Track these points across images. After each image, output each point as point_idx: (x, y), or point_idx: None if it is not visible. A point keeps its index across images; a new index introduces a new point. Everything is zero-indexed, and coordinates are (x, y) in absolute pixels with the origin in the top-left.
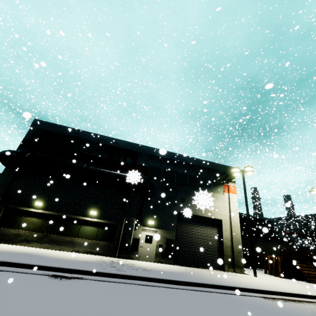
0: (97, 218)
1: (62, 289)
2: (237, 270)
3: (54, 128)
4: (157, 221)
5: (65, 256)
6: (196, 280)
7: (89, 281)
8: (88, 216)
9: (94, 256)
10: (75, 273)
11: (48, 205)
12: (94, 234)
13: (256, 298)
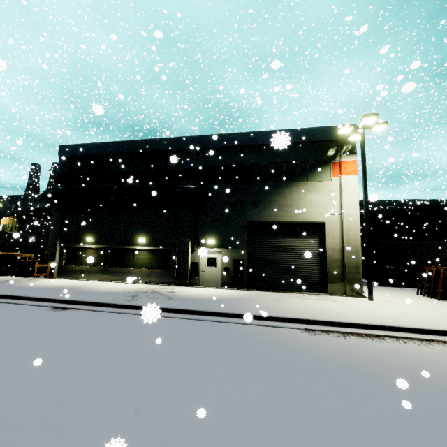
0: (147, 245)
1: (36, 319)
2: (350, 292)
3: (79, 151)
4: (220, 239)
5: (104, 288)
6: (212, 309)
7: (81, 311)
8: (138, 245)
9: (142, 285)
10: (78, 304)
11: (99, 239)
12: (149, 262)
13: (288, 330)
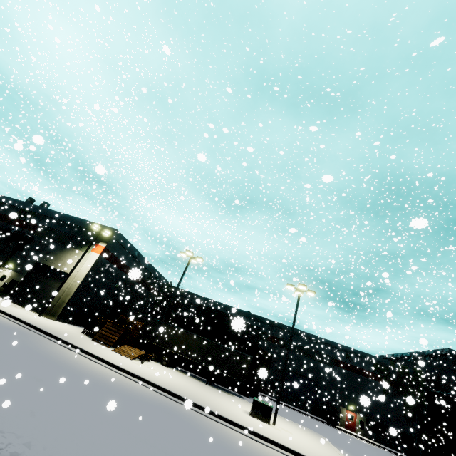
0: None
1: None
2: (49, 316)
3: None
4: (17, 266)
5: None
6: None
7: None
8: None
9: None
10: None
11: None
12: None
13: None
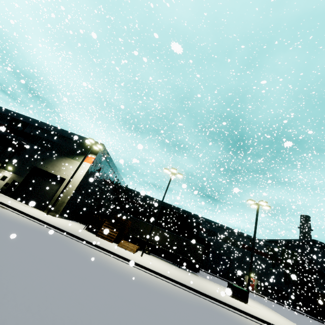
0: None
1: None
2: (52, 214)
3: None
4: (16, 169)
5: None
6: None
7: None
8: None
9: None
10: None
11: None
12: None
13: None
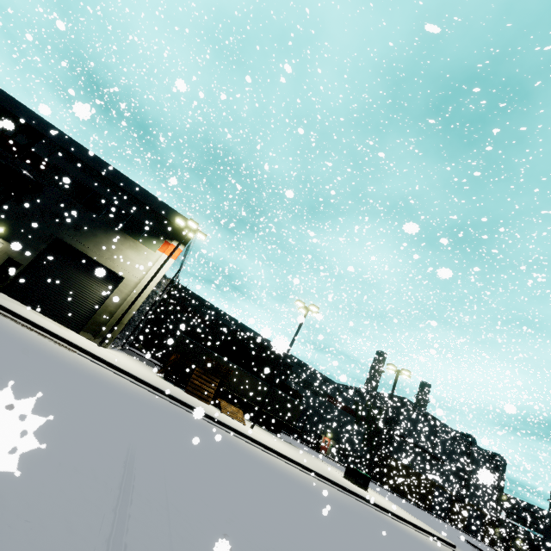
0: None
1: None
2: (98, 341)
3: None
4: (13, 233)
5: None
6: None
7: None
8: None
9: None
10: None
11: None
12: None
13: None
